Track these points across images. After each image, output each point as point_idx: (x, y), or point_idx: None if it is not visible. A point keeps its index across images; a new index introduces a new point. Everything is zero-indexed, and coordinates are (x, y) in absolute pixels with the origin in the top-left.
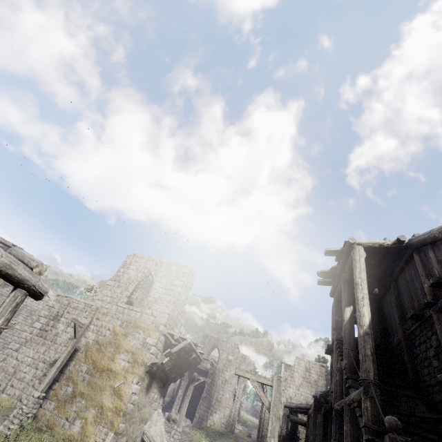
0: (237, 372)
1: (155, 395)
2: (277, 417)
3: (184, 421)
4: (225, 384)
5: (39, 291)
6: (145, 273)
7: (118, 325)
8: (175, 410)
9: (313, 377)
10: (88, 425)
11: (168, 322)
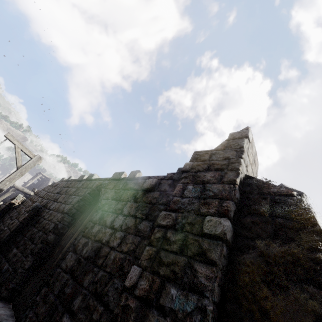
0: None
1: None
2: None
3: None
4: None
5: None
6: None
7: None
8: None
9: (25, 178)
10: None
11: None
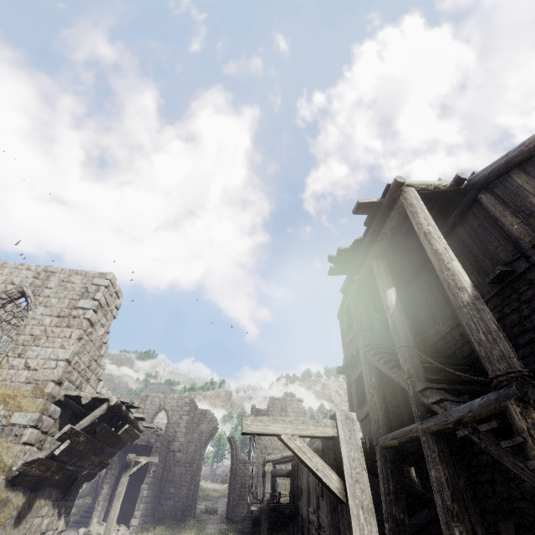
0: (249, 428)
1: (45, 519)
2: (367, 510)
3: (115, 531)
4: (179, 455)
5: None
6: (8, 293)
7: None
8: (97, 519)
9: (290, 416)
10: None
11: (68, 375)
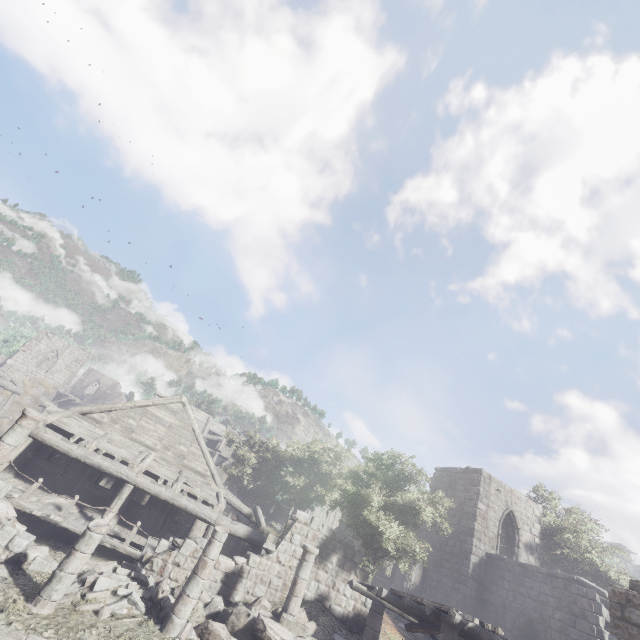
0: None
1: None
2: None
3: None
4: None
5: (20, 393)
6: (53, 350)
7: (27, 380)
8: None
9: None
10: (5, 424)
11: (63, 384)
